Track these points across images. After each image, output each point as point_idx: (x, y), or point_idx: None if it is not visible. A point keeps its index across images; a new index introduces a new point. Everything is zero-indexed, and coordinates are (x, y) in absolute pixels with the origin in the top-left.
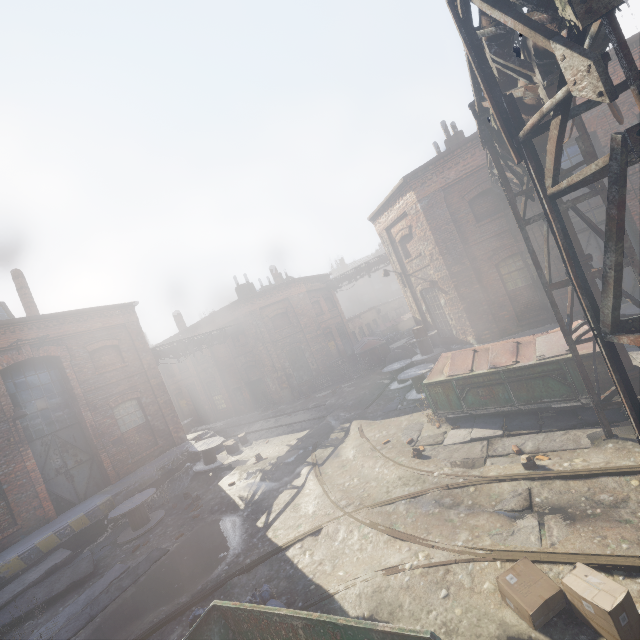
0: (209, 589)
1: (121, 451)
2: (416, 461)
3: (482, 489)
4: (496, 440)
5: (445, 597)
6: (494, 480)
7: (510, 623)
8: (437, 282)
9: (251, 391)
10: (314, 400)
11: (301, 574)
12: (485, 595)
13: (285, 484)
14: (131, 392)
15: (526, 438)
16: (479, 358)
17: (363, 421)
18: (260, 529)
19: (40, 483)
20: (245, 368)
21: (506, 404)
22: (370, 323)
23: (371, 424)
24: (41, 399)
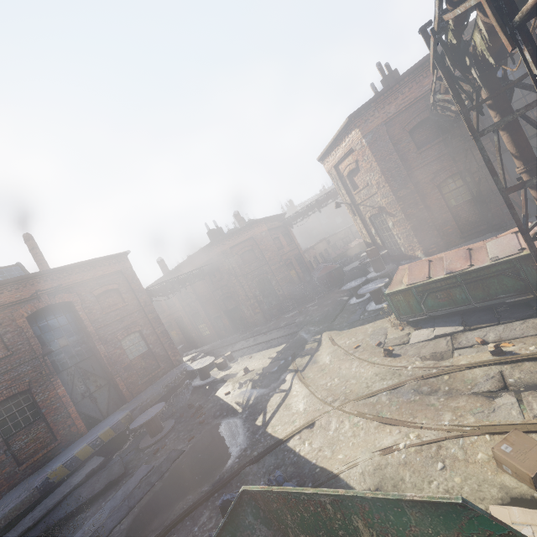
0: (226, 478)
1: (131, 375)
2: (388, 359)
3: (455, 376)
4: (459, 335)
5: (442, 469)
6: (465, 368)
7: (510, 486)
8: (384, 207)
9: (229, 318)
10: (284, 320)
11: (304, 460)
12: (480, 464)
13: (274, 389)
14: (133, 326)
15: (487, 330)
16: (434, 266)
17: (332, 332)
18: (260, 427)
19: (71, 406)
20: (222, 299)
21: (463, 303)
22: (322, 252)
23: (340, 334)
24: (62, 338)
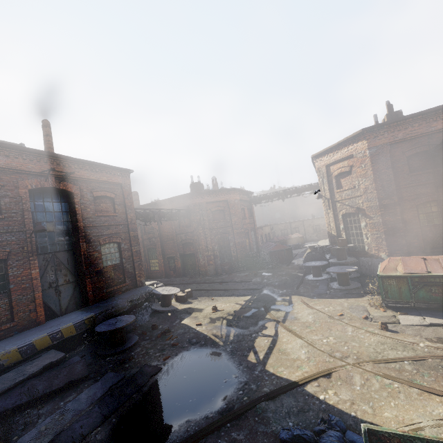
0: (239, 409)
1: (100, 281)
2: (388, 332)
3: None
4: None
5: None
6: None
7: None
8: (363, 209)
9: (182, 261)
10: (238, 277)
11: (338, 410)
12: None
13: (255, 332)
14: (116, 237)
15: None
16: (431, 264)
17: (302, 297)
18: (255, 364)
19: (38, 290)
20: (183, 243)
21: None
22: (266, 234)
23: (311, 300)
24: (51, 223)
